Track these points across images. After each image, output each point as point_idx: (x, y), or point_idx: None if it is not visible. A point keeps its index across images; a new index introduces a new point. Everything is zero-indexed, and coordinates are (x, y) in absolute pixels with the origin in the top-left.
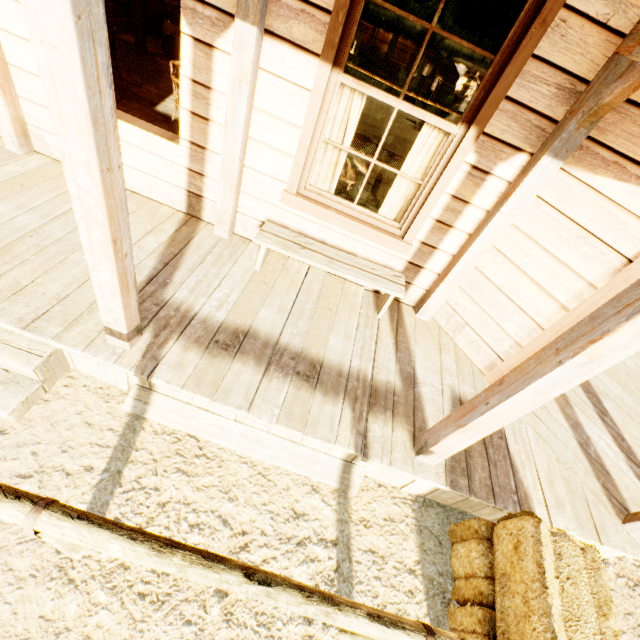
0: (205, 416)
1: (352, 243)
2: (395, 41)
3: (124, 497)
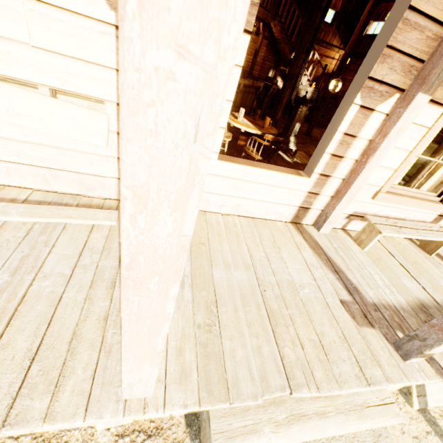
0: None
1: (406, 213)
2: (256, 59)
3: None
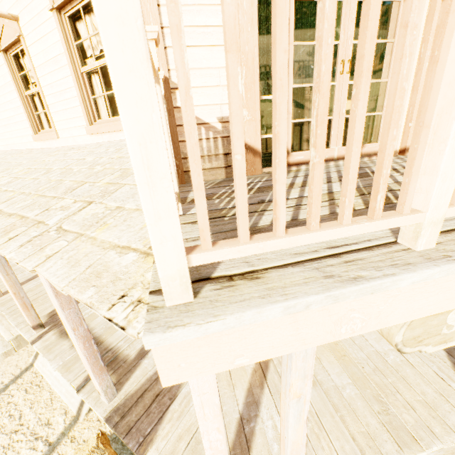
0: (48, 366)
1: None
2: None
3: (2, 396)
